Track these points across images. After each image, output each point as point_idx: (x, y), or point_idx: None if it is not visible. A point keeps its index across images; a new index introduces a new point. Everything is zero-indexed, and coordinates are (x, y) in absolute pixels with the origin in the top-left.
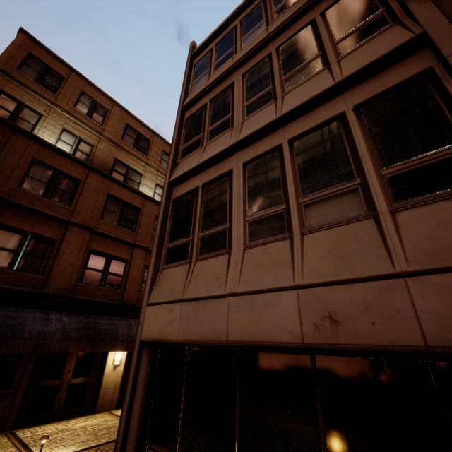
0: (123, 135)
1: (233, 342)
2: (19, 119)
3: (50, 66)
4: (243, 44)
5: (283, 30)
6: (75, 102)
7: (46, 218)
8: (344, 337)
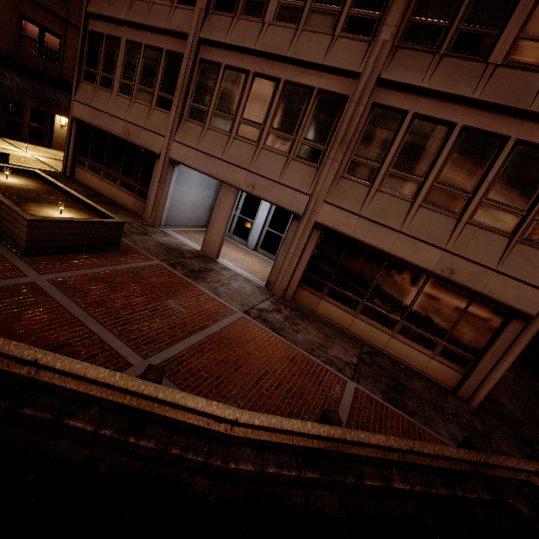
0: None
1: (105, 131)
2: None
3: None
4: None
5: None
6: None
7: None
8: (129, 139)
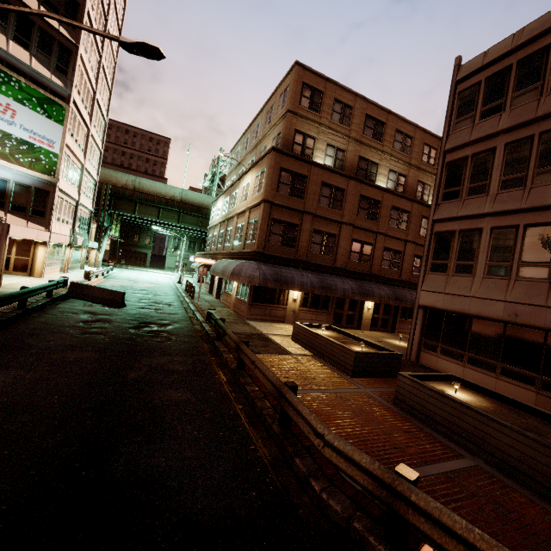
0: (363, 129)
1: (471, 314)
2: (305, 149)
3: (314, 87)
4: (512, 104)
5: (550, 115)
6: (331, 113)
7: (331, 221)
8: (518, 320)
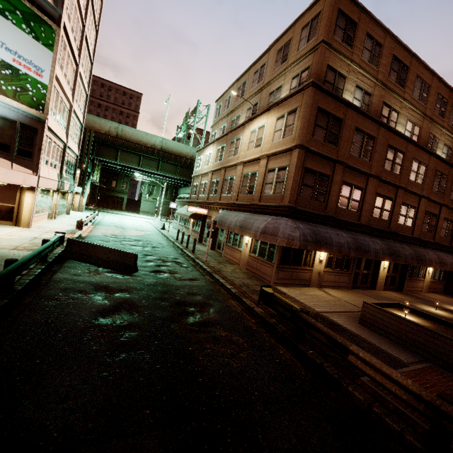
0: (389, 72)
1: None
2: (335, 89)
3: (349, 16)
4: None
5: None
6: (362, 50)
7: (359, 173)
8: None
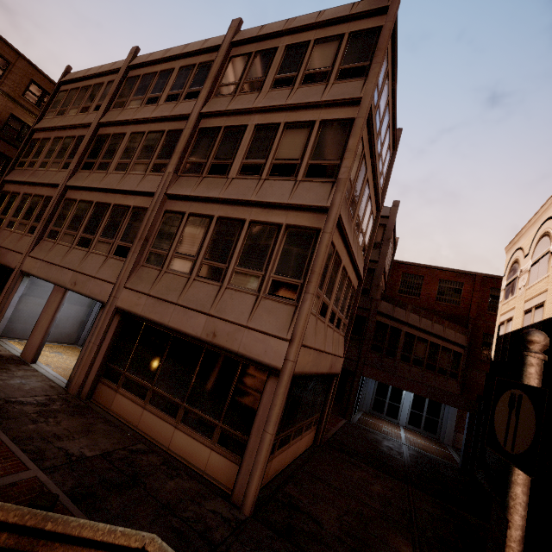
0: (25, 92)
1: None
2: None
3: None
4: (68, 113)
5: (73, 128)
6: None
7: None
8: None
